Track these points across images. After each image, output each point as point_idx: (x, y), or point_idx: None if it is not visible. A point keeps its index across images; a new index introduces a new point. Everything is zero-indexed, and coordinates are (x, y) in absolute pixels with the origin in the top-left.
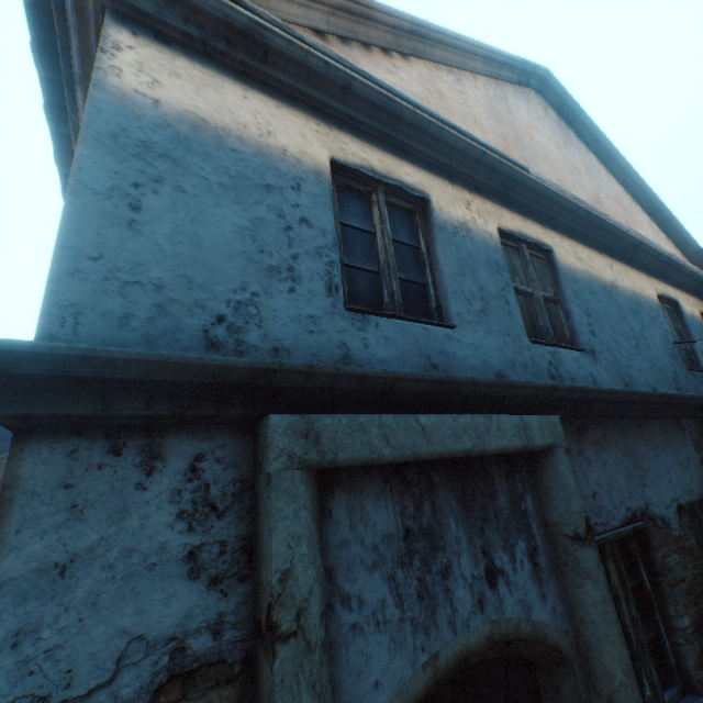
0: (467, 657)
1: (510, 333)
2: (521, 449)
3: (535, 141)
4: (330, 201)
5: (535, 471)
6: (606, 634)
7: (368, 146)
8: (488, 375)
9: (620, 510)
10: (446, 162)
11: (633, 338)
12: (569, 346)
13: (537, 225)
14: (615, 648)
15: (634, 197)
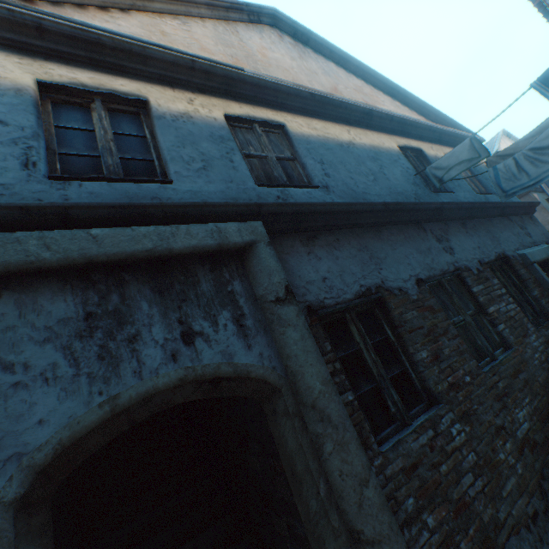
0: (169, 400)
1: (234, 181)
2: (217, 247)
3: (269, 57)
4: (31, 108)
5: (245, 264)
6: (306, 361)
7: (79, 70)
8: None
9: (353, 287)
10: (162, 73)
11: (371, 175)
12: (300, 185)
13: (268, 110)
14: (314, 369)
15: (375, 86)
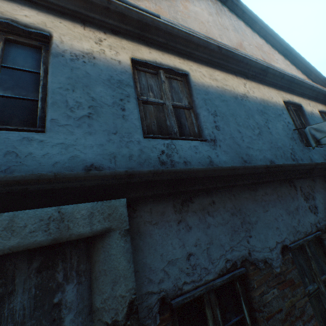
0: None
1: (119, 132)
2: (51, 242)
3: (189, 9)
4: None
5: (91, 255)
6: None
7: None
8: (75, 168)
9: (218, 263)
10: (75, 9)
11: (257, 129)
12: (189, 138)
13: (177, 58)
14: None
15: (273, 45)
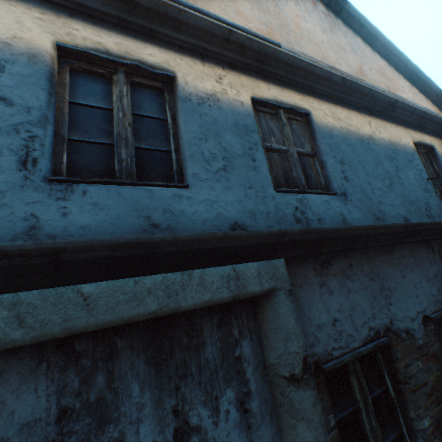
0: None
1: (253, 186)
2: (232, 299)
3: (301, 27)
4: (43, 80)
5: (257, 314)
6: None
7: (106, 32)
8: (222, 226)
9: (362, 331)
10: (194, 42)
11: (387, 179)
12: (319, 192)
13: (296, 93)
14: None
15: (396, 68)
